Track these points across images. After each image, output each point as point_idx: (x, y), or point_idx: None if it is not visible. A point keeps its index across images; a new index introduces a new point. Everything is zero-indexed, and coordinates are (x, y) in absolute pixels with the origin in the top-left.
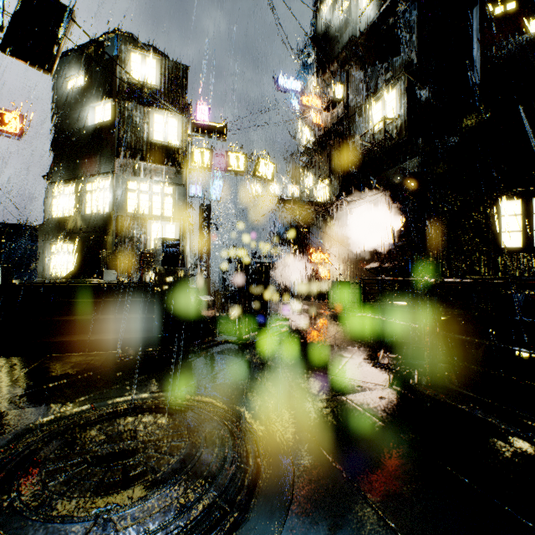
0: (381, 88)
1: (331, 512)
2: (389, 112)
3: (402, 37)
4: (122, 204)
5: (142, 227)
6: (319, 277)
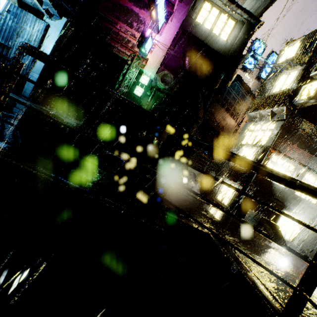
0: None
1: None
2: None
3: None
4: (240, 139)
5: (238, 150)
6: None
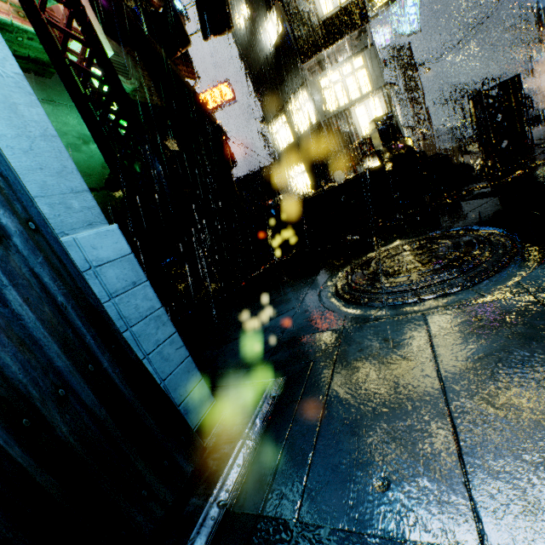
0: None
1: None
2: None
3: None
4: (323, 108)
5: (348, 120)
6: None
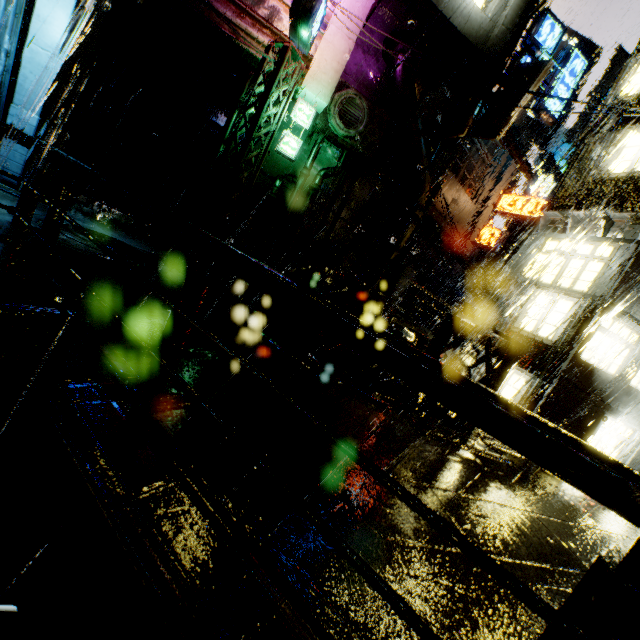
0: None
1: None
2: None
3: None
4: (523, 268)
5: (523, 297)
6: None
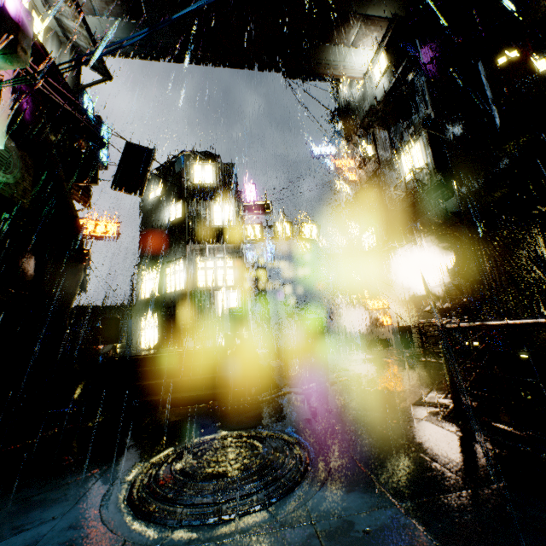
0: (406, 142)
1: (349, 485)
2: (417, 162)
3: (416, 99)
4: (194, 281)
5: (211, 298)
6: (380, 324)
